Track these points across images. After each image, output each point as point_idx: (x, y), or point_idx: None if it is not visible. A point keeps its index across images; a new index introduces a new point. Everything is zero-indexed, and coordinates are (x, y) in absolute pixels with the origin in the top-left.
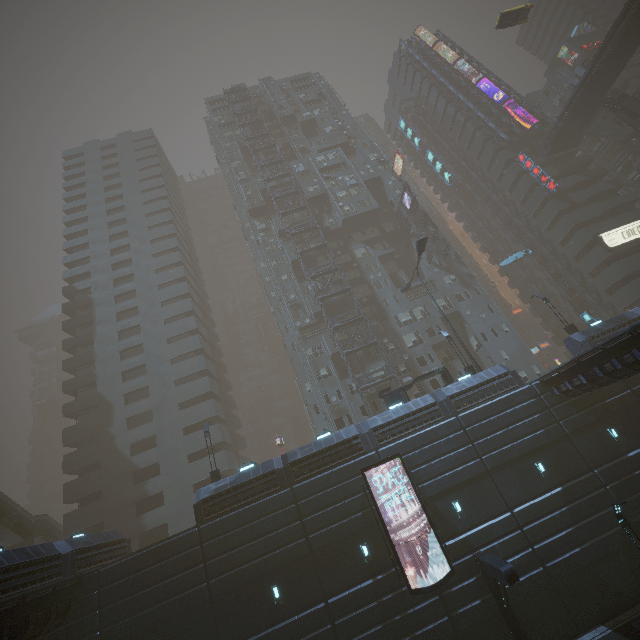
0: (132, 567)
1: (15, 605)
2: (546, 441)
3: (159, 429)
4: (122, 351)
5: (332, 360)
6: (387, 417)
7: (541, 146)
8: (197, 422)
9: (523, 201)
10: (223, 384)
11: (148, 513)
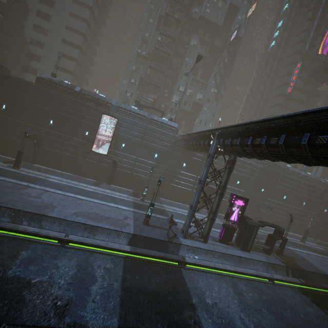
0: (3, 77)
1: None
2: (164, 152)
3: (48, 42)
4: None
5: (140, 80)
6: (126, 107)
7: (311, 68)
8: (67, 54)
9: (277, 87)
10: (92, 50)
11: (27, 73)
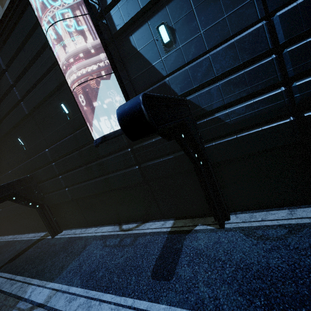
0: None
1: None
2: None
3: None
4: (0, 1)
5: None
6: None
7: None
8: None
9: None
10: None
11: None
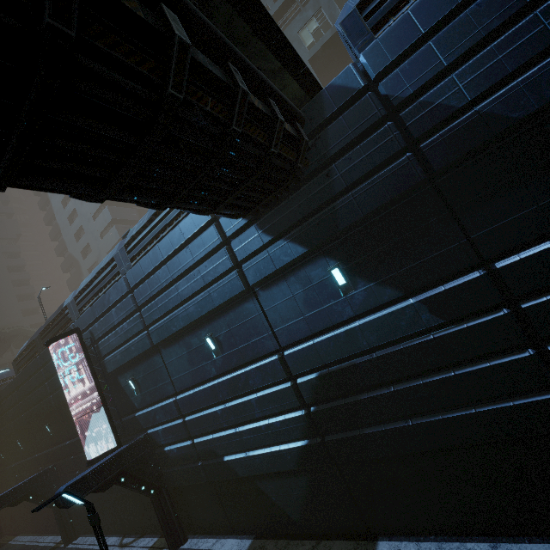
0: (0, 399)
1: None
2: (216, 304)
3: None
4: (70, 217)
5: None
6: (86, 281)
7: None
8: None
9: None
10: None
11: None
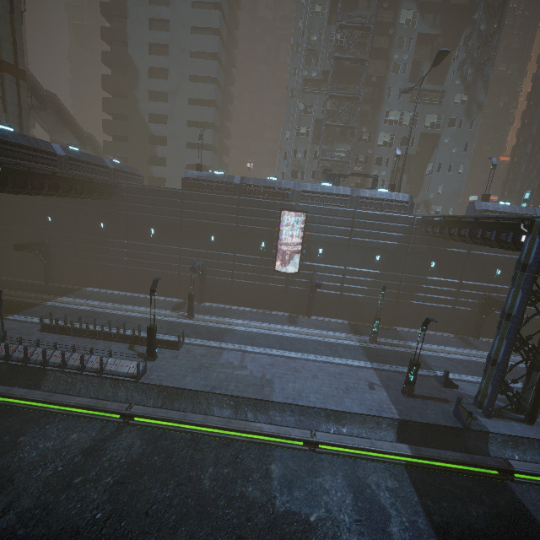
0: (144, 192)
1: (88, 181)
2: (393, 249)
3: (171, 112)
4: (151, 19)
5: (315, 123)
6: (315, 188)
7: None
8: (198, 121)
9: None
10: (227, 96)
11: (155, 167)
